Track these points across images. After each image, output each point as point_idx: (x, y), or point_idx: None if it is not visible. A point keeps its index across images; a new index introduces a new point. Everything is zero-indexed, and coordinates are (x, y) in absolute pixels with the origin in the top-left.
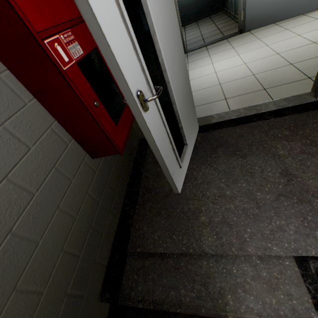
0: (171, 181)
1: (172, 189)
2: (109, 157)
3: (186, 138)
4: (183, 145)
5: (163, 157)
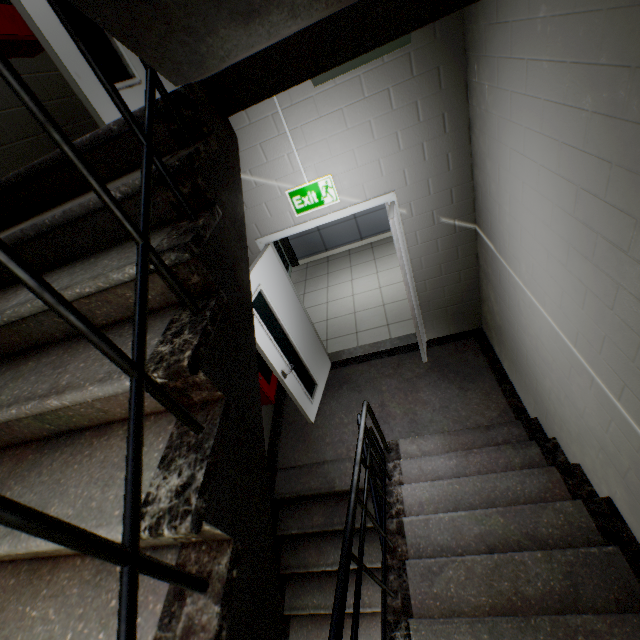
0: (81, 94)
1: (97, 122)
2: (5, 91)
3: (130, 63)
4: (130, 78)
5: (38, 23)
